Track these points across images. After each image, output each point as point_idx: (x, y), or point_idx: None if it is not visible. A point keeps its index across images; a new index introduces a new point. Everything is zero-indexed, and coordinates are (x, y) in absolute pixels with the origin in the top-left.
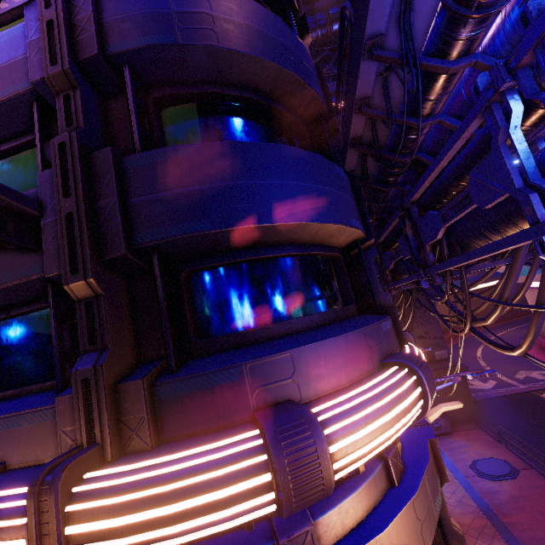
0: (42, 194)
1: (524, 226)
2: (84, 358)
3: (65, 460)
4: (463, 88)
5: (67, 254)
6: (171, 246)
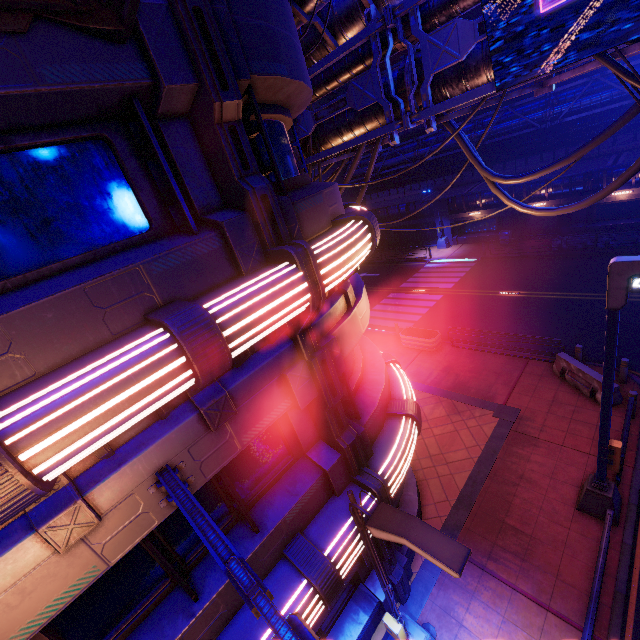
0: None
1: (370, 128)
2: (249, 181)
3: (297, 241)
4: (335, 2)
5: (211, 63)
6: (261, 84)
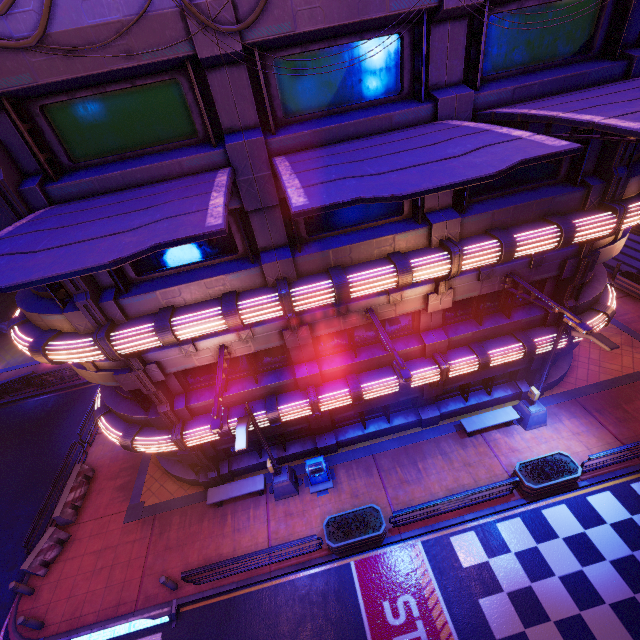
0: (633, 73)
1: None
2: (618, 169)
3: (622, 204)
4: None
5: None
6: None
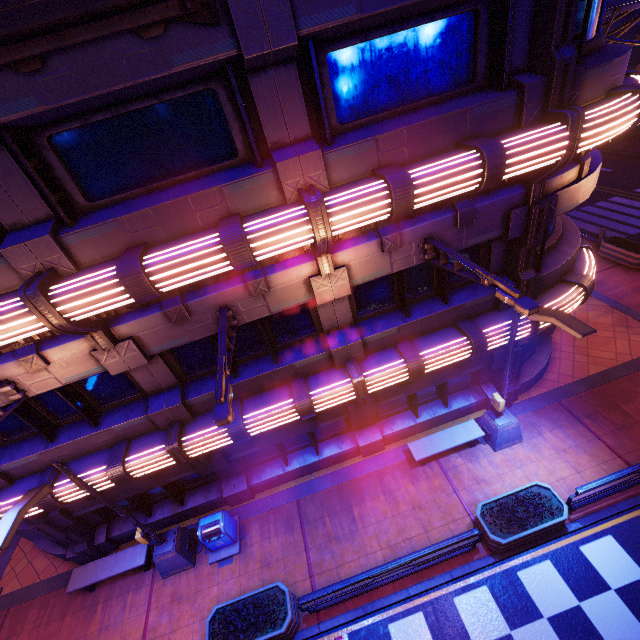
0: None
1: None
2: (562, 51)
3: (575, 107)
4: None
5: None
6: None
